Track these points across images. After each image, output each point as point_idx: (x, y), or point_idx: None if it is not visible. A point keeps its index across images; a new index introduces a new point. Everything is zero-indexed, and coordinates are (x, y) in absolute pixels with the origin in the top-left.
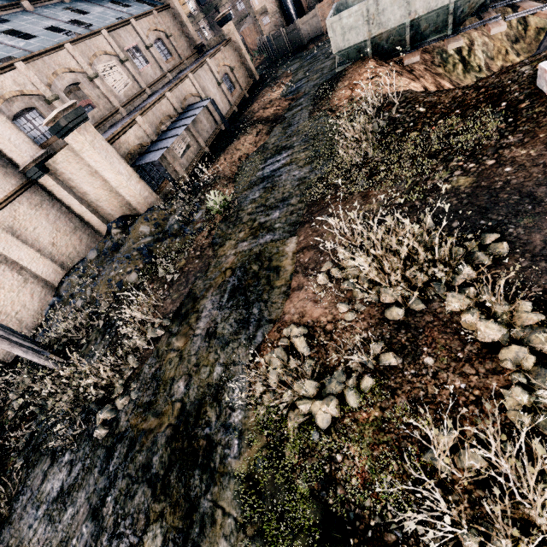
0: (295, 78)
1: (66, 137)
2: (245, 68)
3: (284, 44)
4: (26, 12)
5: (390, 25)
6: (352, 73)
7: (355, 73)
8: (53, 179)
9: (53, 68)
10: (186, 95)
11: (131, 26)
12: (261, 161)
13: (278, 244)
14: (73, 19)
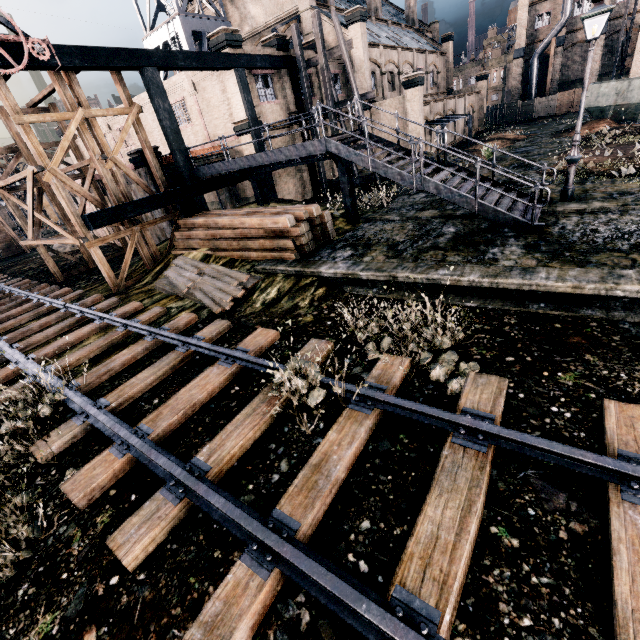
0: (527, 130)
1: (408, 89)
2: (479, 118)
3: (514, 114)
4: (371, 23)
5: (632, 101)
6: (592, 123)
7: (595, 123)
8: (370, 114)
9: (389, 58)
10: (450, 108)
11: (424, 55)
12: (512, 149)
13: (544, 158)
14: (395, 37)
